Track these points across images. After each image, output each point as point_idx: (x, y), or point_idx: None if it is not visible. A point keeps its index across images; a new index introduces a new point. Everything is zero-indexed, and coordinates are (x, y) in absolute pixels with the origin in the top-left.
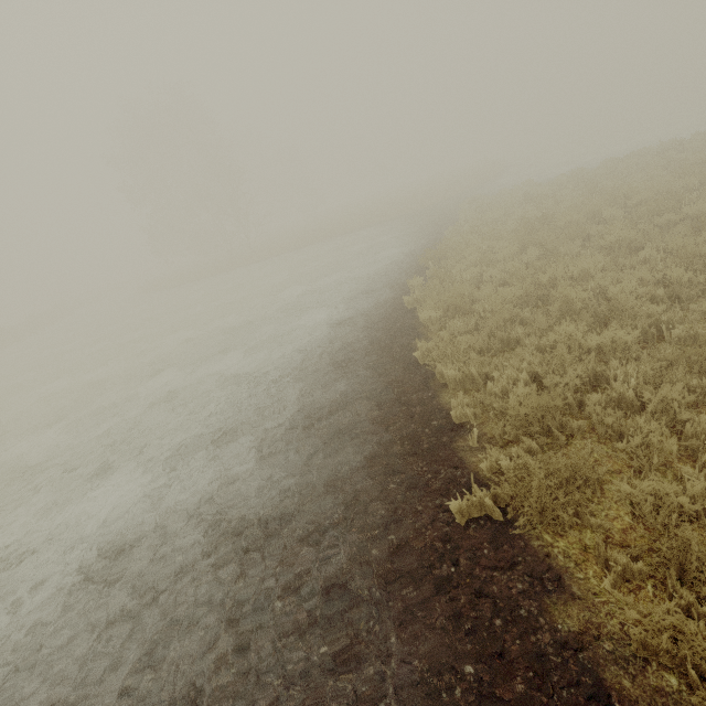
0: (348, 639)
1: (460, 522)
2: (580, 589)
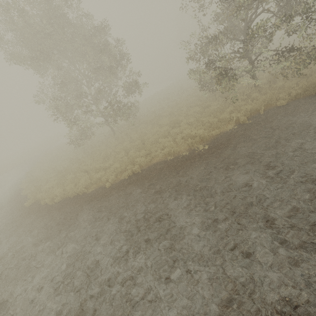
0: (11, 224)
1: (28, 206)
2: (40, 201)
